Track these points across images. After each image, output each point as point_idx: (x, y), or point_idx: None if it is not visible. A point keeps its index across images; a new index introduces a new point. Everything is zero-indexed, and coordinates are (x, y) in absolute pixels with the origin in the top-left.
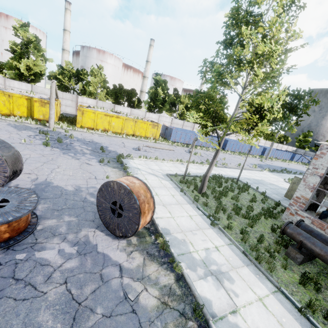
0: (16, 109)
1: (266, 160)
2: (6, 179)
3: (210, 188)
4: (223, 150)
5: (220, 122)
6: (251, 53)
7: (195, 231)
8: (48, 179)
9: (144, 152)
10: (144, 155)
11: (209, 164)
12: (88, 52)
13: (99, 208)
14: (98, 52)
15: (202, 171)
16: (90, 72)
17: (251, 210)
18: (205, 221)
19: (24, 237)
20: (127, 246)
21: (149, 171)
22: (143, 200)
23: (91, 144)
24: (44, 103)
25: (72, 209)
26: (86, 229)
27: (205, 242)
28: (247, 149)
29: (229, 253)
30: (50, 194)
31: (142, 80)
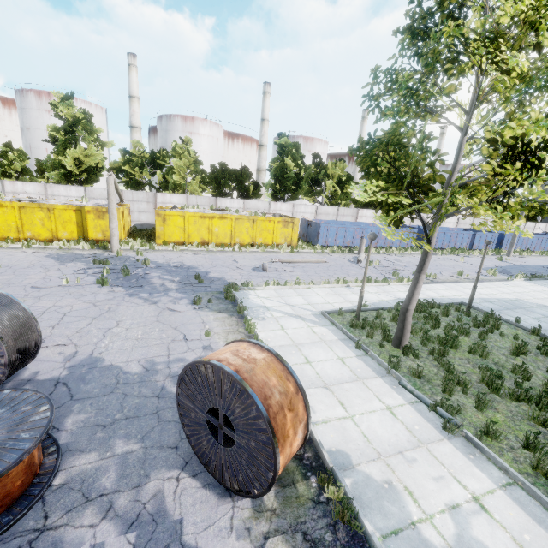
0: (60, 229)
1: (509, 256)
2: (5, 369)
3: (416, 332)
4: (419, 249)
5: (424, 193)
6: (483, 27)
7: (409, 453)
8: (96, 353)
9: (274, 273)
10: (275, 278)
11: (411, 285)
12: (169, 123)
13: (185, 421)
14: (183, 121)
15: (390, 296)
16: (172, 151)
17: (527, 378)
18: (426, 420)
19: (20, 513)
20: (254, 517)
21: (287, 311)
22: (279, 405)
23: (180, 271)
24: (103, 213)
25: (133, 420)
26: (160, 473)
27: (444, 485)
28: (466, 241)
29: (518, 518)
30: (94, 387)
31: (258, 151)
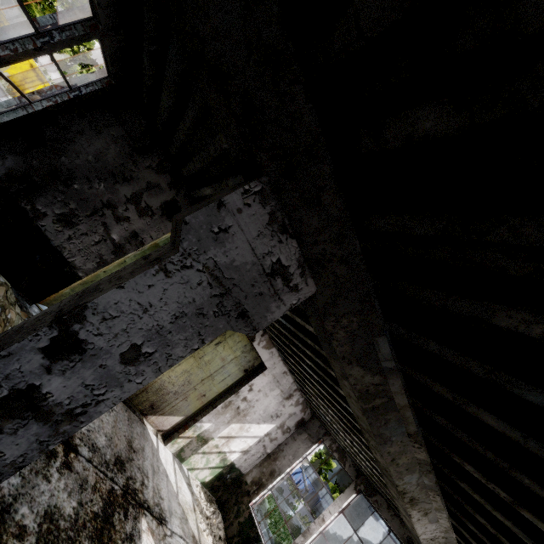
0: None
1: None
2: None
3: None
4: None
5: None
6: None
7: None
8: None
9: None
10: None
11: None
12: None
13: None
14: None
15: None
16: None
17: None
18: None
19: None
20: None
21: None
22: None
23: None
24: None
25: None
26: None
27: None
28: None
29: None
30: None
31: None
